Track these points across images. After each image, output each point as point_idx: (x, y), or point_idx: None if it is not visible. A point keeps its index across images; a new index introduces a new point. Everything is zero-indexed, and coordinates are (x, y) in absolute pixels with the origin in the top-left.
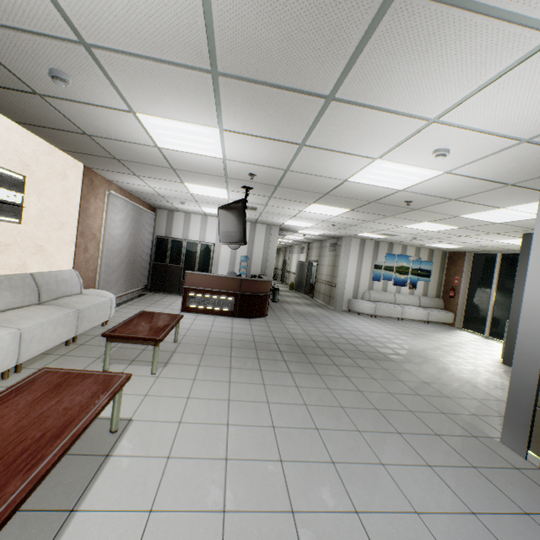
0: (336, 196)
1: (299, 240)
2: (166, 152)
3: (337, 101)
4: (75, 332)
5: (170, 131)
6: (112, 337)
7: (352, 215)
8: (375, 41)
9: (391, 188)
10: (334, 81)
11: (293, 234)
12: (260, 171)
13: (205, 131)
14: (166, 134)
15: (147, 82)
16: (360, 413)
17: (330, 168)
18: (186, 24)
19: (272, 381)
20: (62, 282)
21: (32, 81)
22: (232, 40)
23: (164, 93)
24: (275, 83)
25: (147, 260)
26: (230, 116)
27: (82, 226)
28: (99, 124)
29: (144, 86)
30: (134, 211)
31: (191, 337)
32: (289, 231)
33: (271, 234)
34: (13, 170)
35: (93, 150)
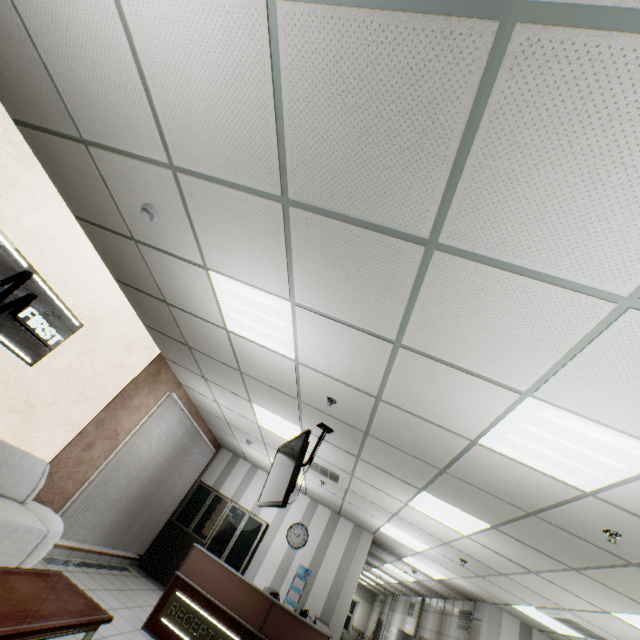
0: (461, 479)
1: (407, 583)
2: (235, 339)
3: (442, 251)
4: None
5: (239, 301)
6: None
7: (495, 541)
8: (489, 124)
9: (567, 483)
10: (434, 209)
11: (396, 563)
12: (341, 394)
13: (275, 304)
14: (236, 307)
15: (220, 219)
16: None
17: (444, 404)
18: (258, 127)
19: None
20: (10, 466)
21: (132, 221)
22: (303, 146)
23: (235, 236)
24: (354, 215)
25: (167, 511)
26: (303, 279)
27: (108, 413)
28: (177, 286)
29: (218, 226)
30: (189, 432)
31: None
32: (390, 552)
33: (357, 543)
34: (77, 314)
35: (169, 328)
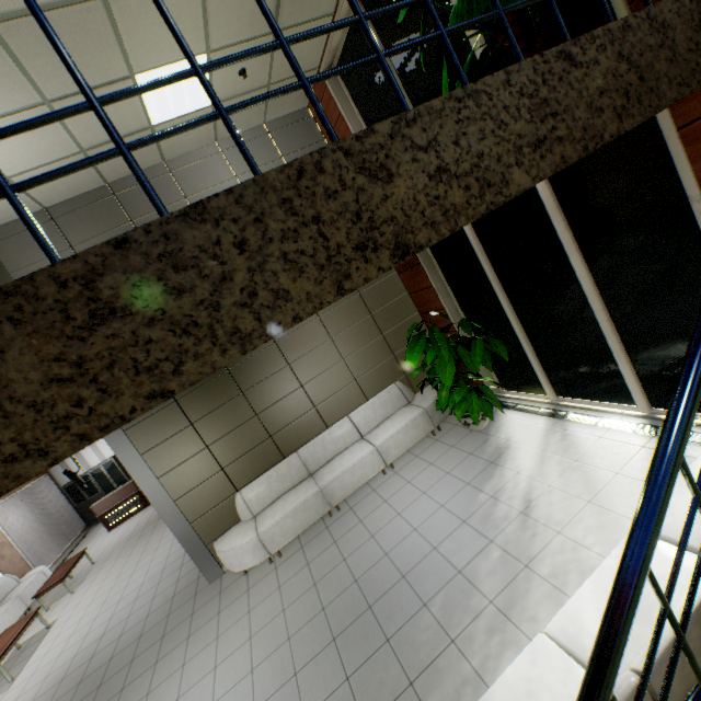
0: None
1: None
2: None
3: None
4: (27, 606)
5: None
6: (38, 596)
7: None
8: None
9: None
10: None
11: None
12: None
13: None
14: None
15: None
16: (167, 537)
17: None
18: None
19: (136, 549)
20: (0, 589)
21: None
22: None
23: None
24: None
25: (69, 510)
26: None
27: None
28: None
29: None
30: (23, 496)
31: (106, 551)
32: None
33: None
34: None
35: None
